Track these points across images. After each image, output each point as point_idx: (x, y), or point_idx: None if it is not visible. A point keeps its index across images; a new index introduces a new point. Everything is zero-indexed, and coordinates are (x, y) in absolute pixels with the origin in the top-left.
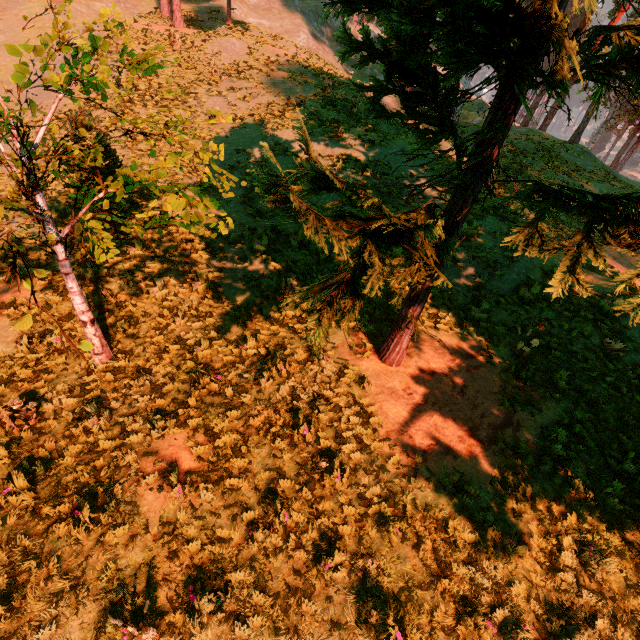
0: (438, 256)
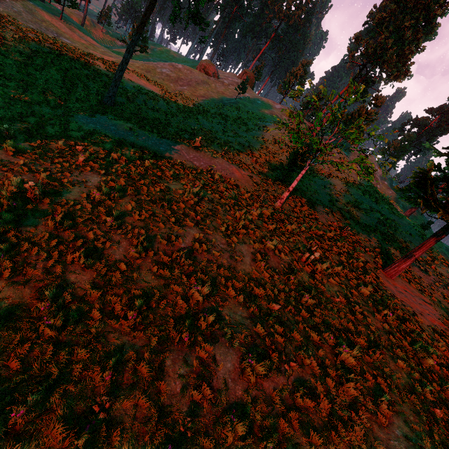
0: (438, 236)
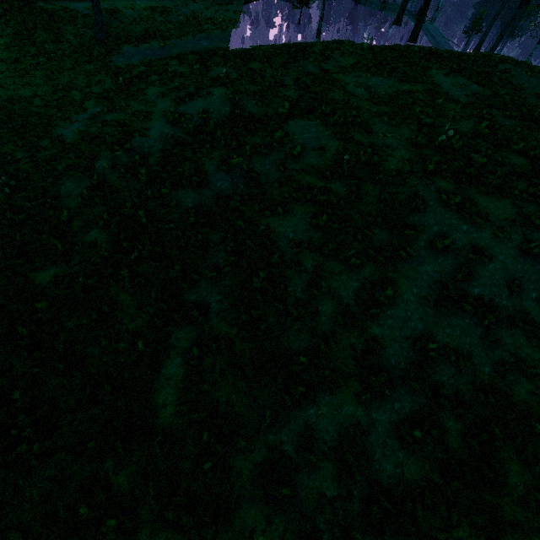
0: None
